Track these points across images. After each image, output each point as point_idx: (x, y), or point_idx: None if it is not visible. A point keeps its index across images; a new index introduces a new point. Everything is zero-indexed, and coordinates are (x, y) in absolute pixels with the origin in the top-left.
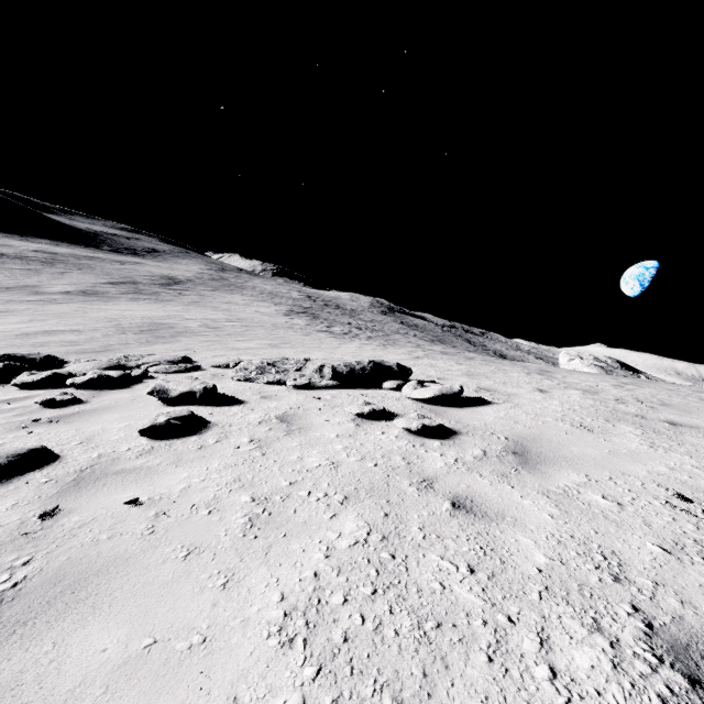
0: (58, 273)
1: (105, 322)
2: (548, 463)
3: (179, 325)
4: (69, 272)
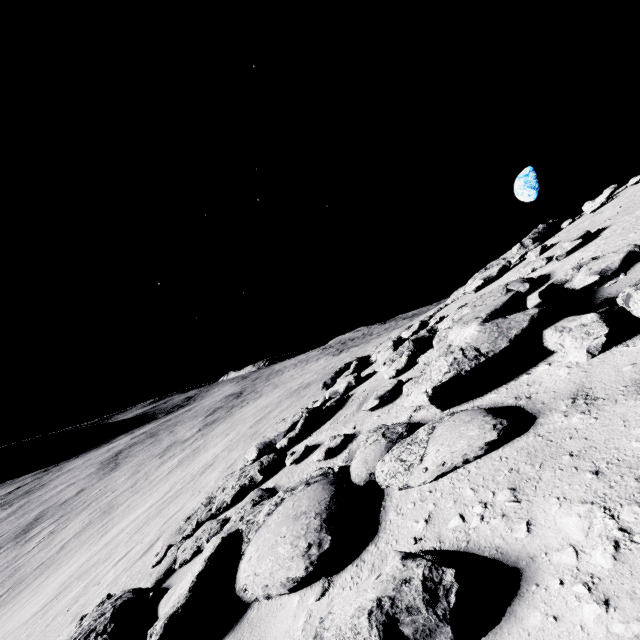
0: (169, 433)
1: (267, 408)
2: None
3: (308, 381)
4: (173, 429)
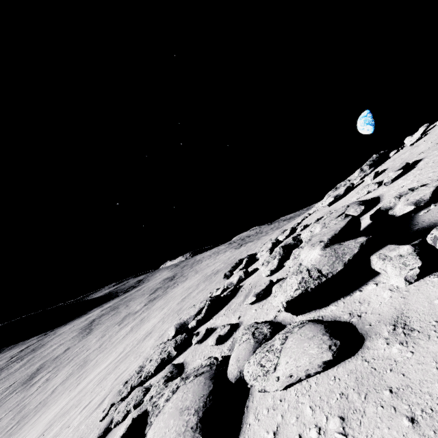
0: (126, 307)
1: (190, 289)
2: None
3: (217, 269)
4: (128, 304)
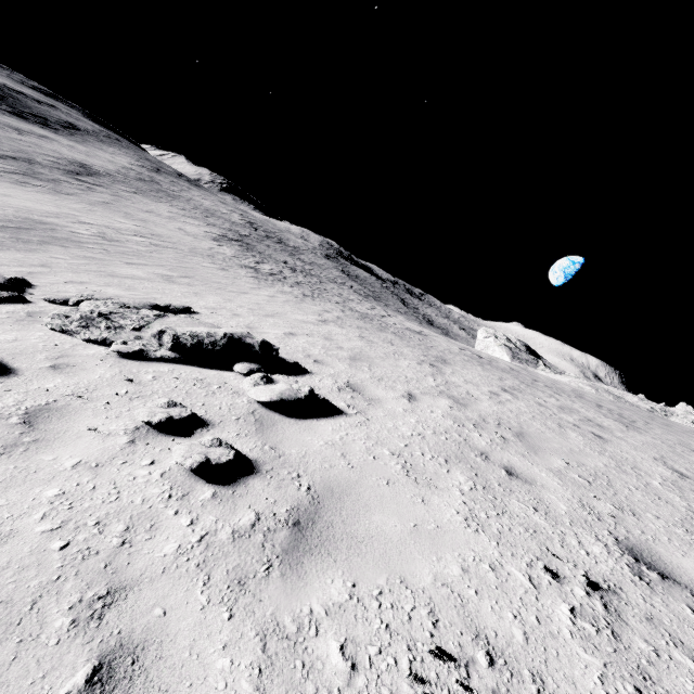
0: None
1: None
2: (323, 552)
3: (66, 228)
4: None
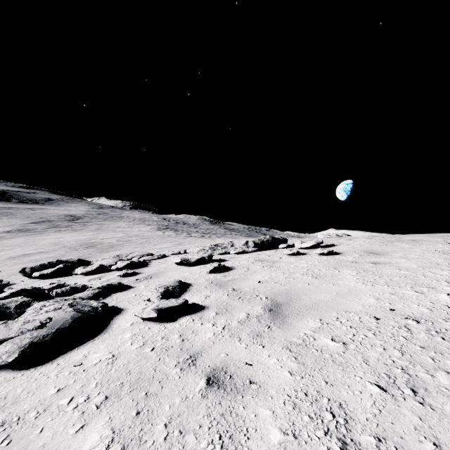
0: None
1: (54, 246)
2: (386, 253)
3: (104, 242)
4: None
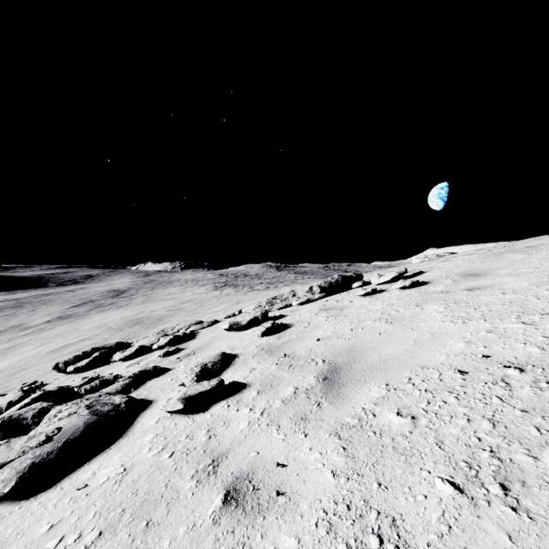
0: (30, 311)
1: (97, 329)
2: (489, 272)
3: (152, 315)
4: (38, 308)
